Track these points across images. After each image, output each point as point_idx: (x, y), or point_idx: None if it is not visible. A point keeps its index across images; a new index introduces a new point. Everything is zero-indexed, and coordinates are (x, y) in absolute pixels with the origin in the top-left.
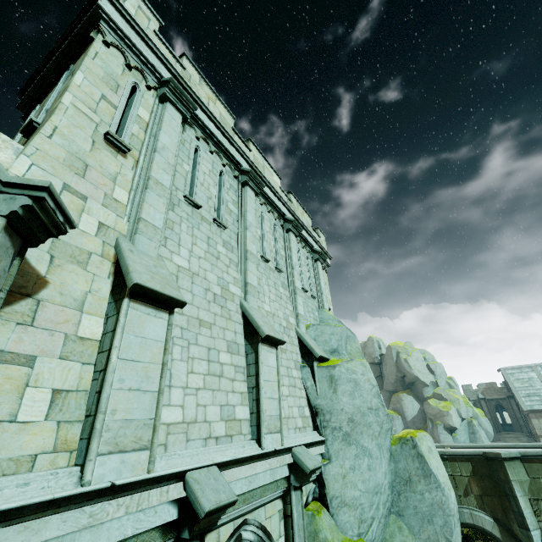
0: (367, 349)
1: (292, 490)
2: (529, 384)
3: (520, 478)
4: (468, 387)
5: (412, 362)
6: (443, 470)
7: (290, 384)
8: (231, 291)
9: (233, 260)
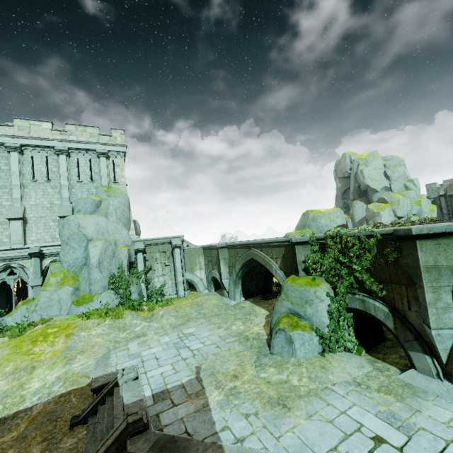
0: (340, 166)
1: (32, 257)
2: None
3: (224, 257)
4: (431, 186)
5: (367, 172)
6: (97, 252)
7: (45, 228)
8: (4, 205)
9: (6, 192)
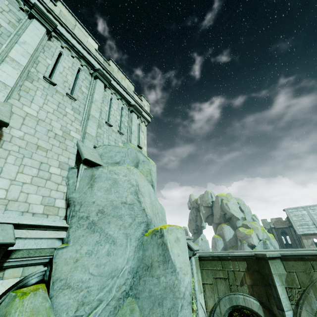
0: (204, 198)
1: None
2: (302, 218)
3: (279, 272)
4: (265, 220)
5: (230, 205)
6: (185, 257)
7: (37, 176)
8: None
9: None
